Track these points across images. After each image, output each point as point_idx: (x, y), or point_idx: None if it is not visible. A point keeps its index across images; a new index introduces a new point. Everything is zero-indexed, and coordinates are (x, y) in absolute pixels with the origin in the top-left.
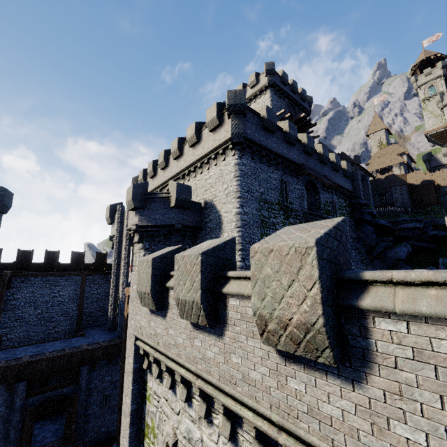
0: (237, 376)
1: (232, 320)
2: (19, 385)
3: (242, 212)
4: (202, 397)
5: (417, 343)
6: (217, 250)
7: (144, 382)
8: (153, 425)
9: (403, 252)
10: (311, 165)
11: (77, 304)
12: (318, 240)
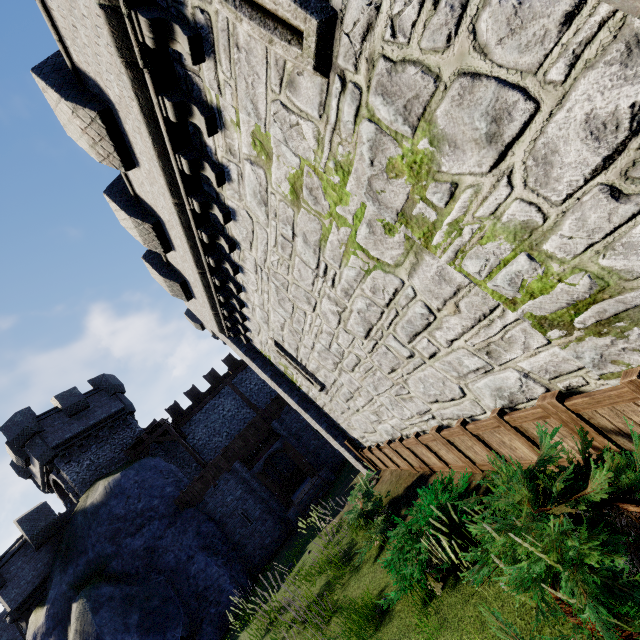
0: (175, 222)
1: (147, 199)
2: (234, 465)
3: None
4: (221, 280)
5: (70, 39)
6: (117, 181)
7: (262, 355)
8: (282, 365)
9: None
10: None
11: (247, 406)
12: (33, 68)
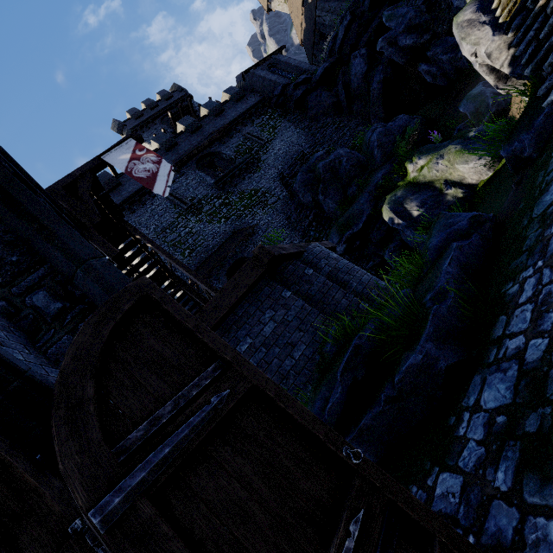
0: None
1: None
2: None
3: (149, 262)
4: None
5: None
6: None
7: None
8: None
9: (358, 65)
10: (186, 148)
11: None
12: None
